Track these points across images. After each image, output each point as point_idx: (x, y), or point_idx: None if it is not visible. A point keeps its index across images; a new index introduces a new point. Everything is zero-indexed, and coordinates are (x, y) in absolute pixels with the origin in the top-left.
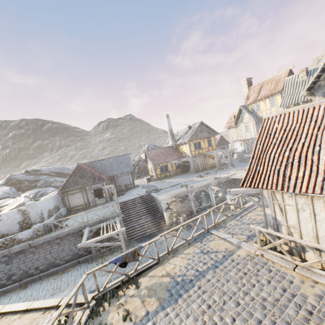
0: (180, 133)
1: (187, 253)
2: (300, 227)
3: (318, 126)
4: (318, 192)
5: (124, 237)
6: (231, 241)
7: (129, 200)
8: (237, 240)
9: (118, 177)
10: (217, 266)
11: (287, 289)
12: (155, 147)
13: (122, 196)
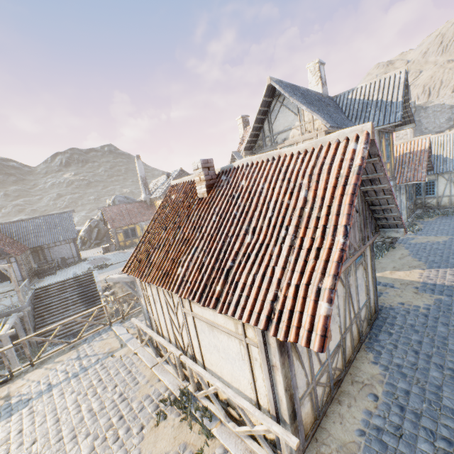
0: (158, 183)
1: (59, 360)
2: (160, 320)
3: (190, 204)
4: (155, 283)
5: (31, 340)
6: (123, 338)
7: (55, 284)
8: (129, 337)
9: (50, 247)
10: (77, 375)
11: (124, 394)
12: (127, 199)
13: (50, 277)
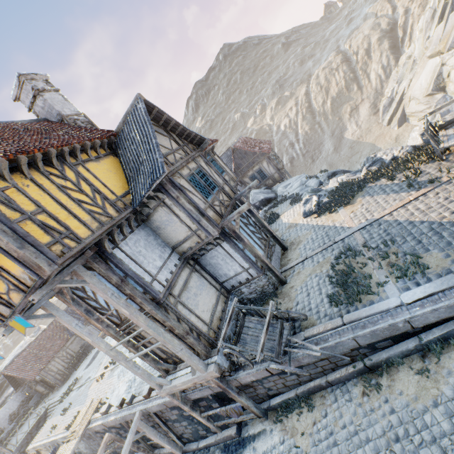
0: None
1: None
2: None
3: None
4: None
5: None
6: None
7: (54, 403)
8: None
9: None
10: None
11: None
12: None
13: (74, 372)
